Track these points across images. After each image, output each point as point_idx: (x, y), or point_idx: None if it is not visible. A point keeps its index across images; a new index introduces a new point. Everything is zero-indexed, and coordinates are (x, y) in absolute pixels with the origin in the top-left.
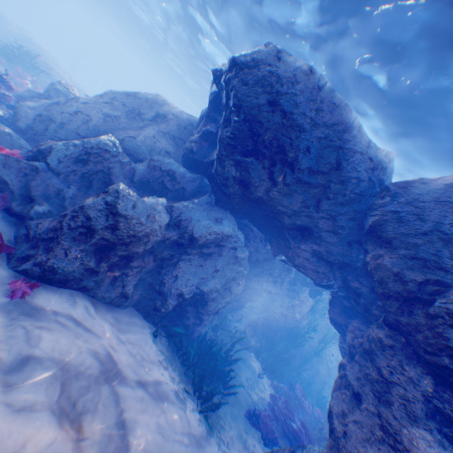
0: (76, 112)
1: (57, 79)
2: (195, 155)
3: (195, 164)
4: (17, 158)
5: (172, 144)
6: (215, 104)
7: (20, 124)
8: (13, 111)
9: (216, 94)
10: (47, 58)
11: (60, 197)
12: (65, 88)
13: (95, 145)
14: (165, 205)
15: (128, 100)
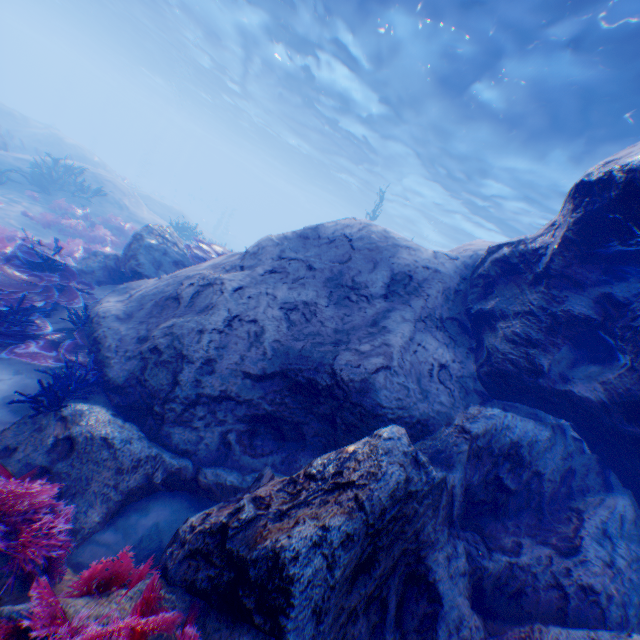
0: (226, 320)
1: (117, 198)
2: (544, 378)
3: (537, 394)
4: None
5: (441, 339)
6: (586, 244)
7: (112, 372)
8: (85, 328)
9: (591, 220)
10: (89, 162)
11: None
12: (160, 238)
13: (386, 500)
14: None
15: (311, 252)
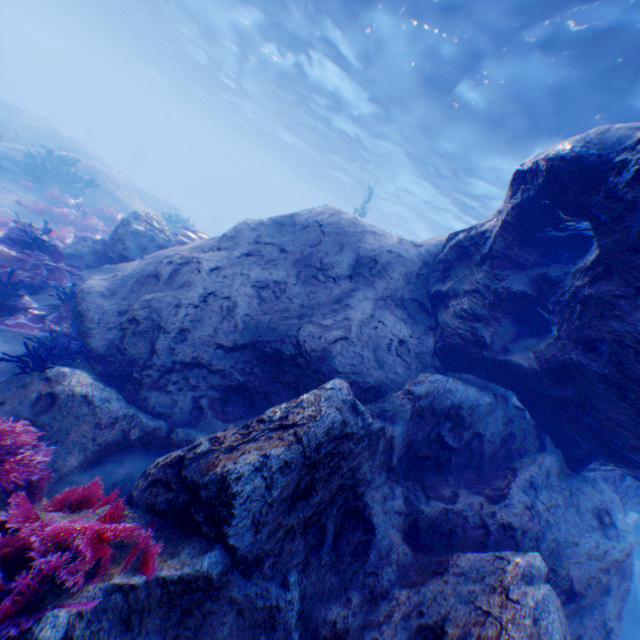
0: (201, 295)
1: (110, 189)
2: (487, 350)
3: (482, 365)
4: (154, 580)
5: (401, 318)
6: (523, 228)
7: (95, 343)
8: (72, 304)
9: (527, 206)
10: (84, 154)
11: (276, 634)
12: (147, 224)
13: (322, 437)
14: (545, 574)
15: (285, 237)
